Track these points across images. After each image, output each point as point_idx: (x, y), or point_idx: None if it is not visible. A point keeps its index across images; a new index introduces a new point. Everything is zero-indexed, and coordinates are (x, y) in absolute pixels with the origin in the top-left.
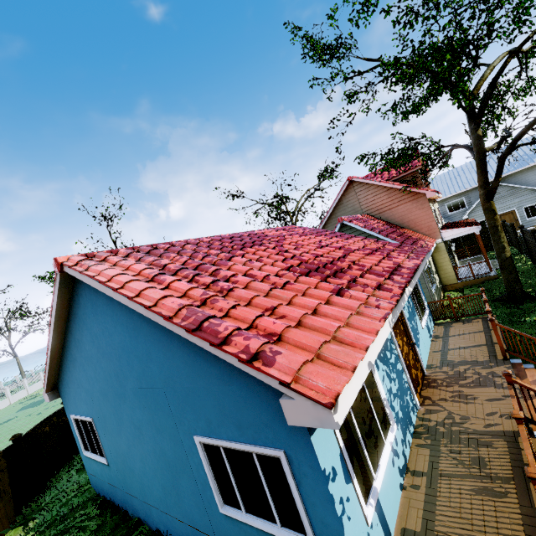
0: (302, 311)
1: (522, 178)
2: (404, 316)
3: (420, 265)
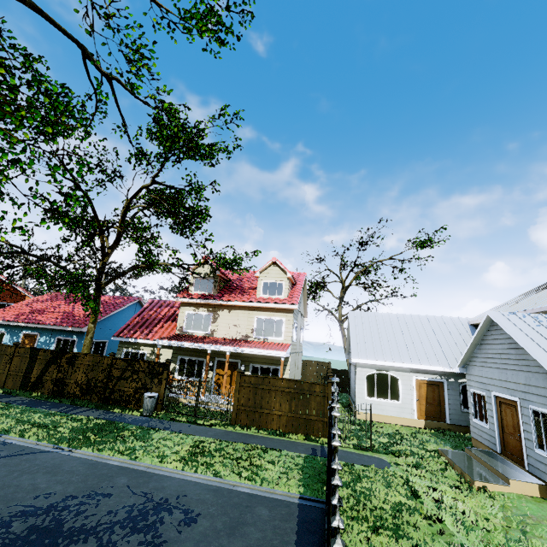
0: (4, 312)
1: None
2: (37, 338)
3: (45, 324)
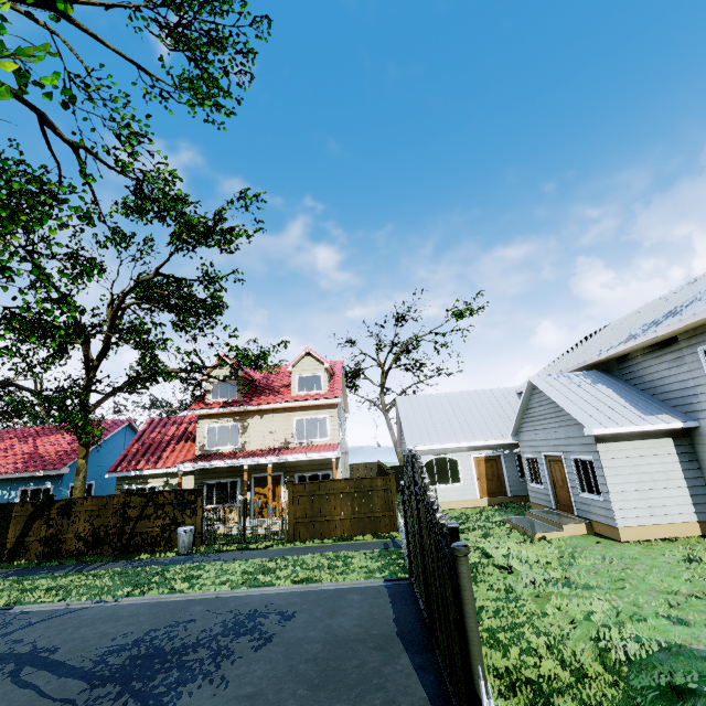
0: None
1: (653, 369)
2: None
3: (1, 473)
